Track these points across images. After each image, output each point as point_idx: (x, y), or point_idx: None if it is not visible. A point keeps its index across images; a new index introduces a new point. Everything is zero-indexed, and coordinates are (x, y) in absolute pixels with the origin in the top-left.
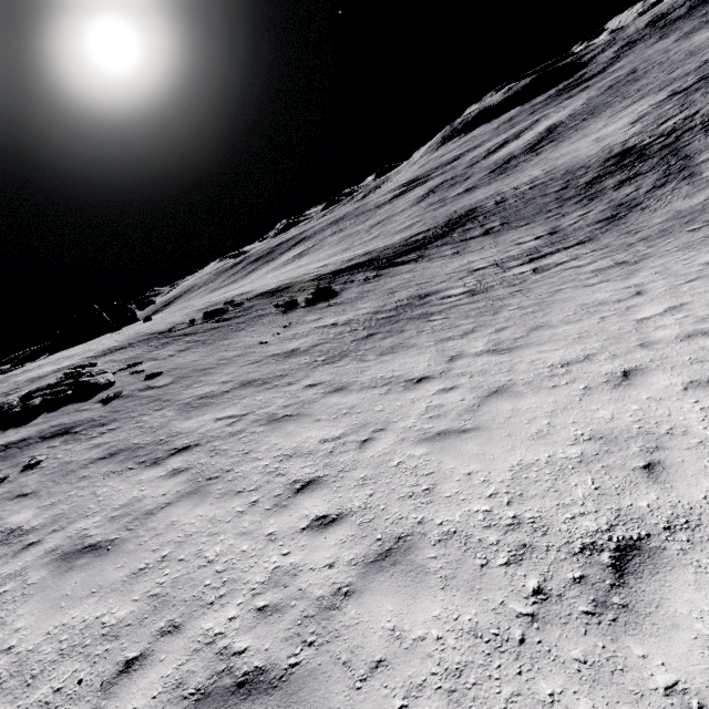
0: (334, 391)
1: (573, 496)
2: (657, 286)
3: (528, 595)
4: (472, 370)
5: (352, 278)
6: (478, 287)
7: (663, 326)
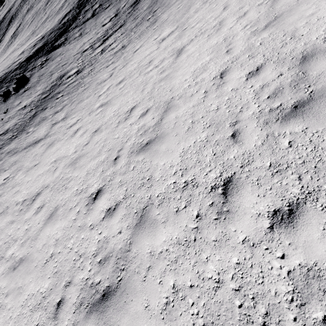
0: (13, 154)
1: (39, 183)
2: (117, 70)
3: (19, 211)
4: (53, 133)
5: (35, 64)
6: (80, 67)
7: (100, 100)
